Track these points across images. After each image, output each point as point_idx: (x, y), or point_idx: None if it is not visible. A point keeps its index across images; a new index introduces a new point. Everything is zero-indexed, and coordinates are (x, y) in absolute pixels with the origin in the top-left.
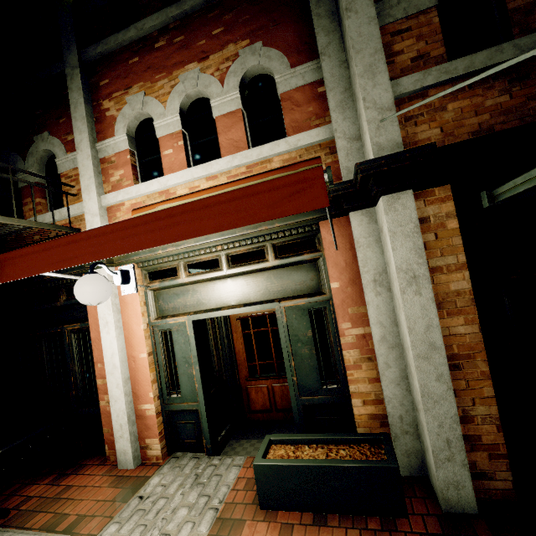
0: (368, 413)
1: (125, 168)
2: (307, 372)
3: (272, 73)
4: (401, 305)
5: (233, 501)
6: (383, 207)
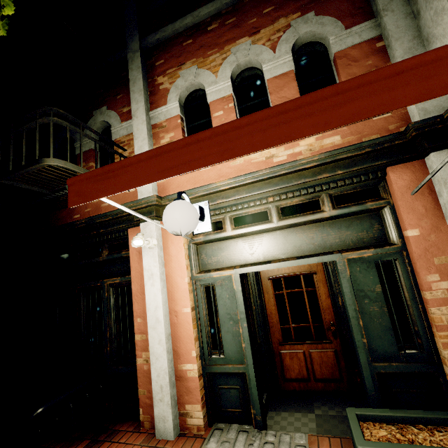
0: None
1: (175, 131)
2: (379, 333)
3: (324, 37)
4: None
5: None
6: None
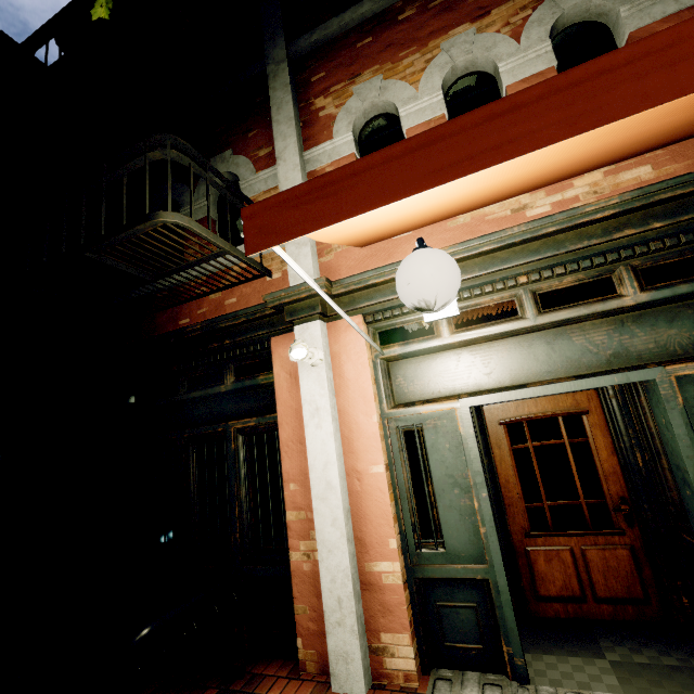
0: None
1: None
2: None
3: (606, 12)
4: None
5: None
6: None
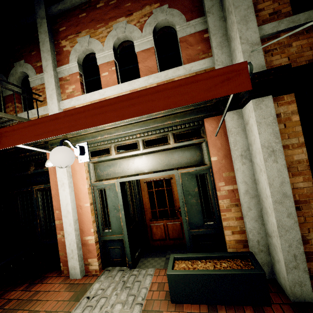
0: (235, 239)
1: (76, 84)
2: (195, 214)
3: (174, 25)
4: (263, 169)
5: (151, 298)
6: (253, 106)
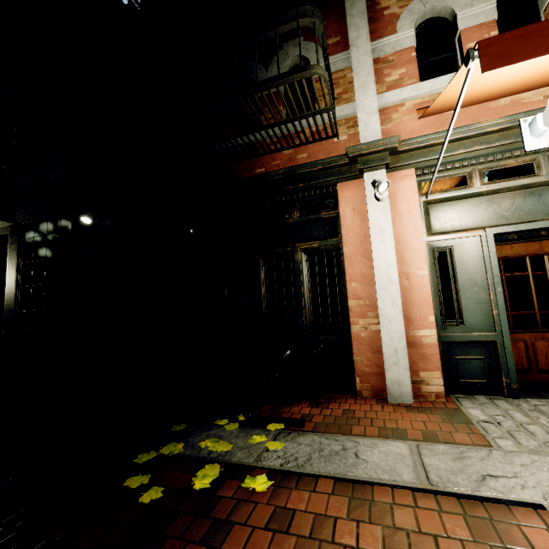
0: None
1: (407, 66)
2: None
3: None
4: None
5: None
6: None
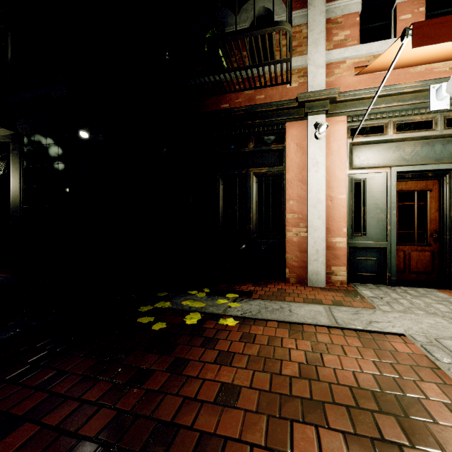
0: None
1: (352, 29)
2: None
3: None
4: None
5: None
6: None
